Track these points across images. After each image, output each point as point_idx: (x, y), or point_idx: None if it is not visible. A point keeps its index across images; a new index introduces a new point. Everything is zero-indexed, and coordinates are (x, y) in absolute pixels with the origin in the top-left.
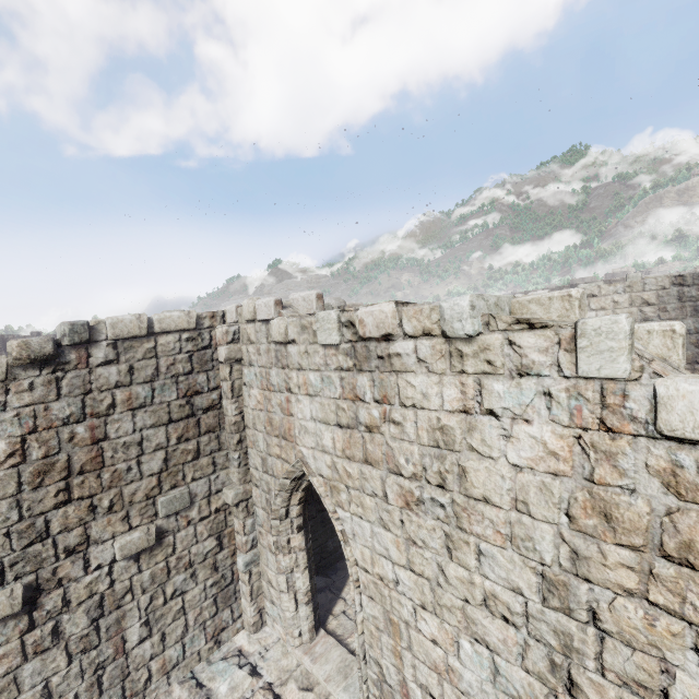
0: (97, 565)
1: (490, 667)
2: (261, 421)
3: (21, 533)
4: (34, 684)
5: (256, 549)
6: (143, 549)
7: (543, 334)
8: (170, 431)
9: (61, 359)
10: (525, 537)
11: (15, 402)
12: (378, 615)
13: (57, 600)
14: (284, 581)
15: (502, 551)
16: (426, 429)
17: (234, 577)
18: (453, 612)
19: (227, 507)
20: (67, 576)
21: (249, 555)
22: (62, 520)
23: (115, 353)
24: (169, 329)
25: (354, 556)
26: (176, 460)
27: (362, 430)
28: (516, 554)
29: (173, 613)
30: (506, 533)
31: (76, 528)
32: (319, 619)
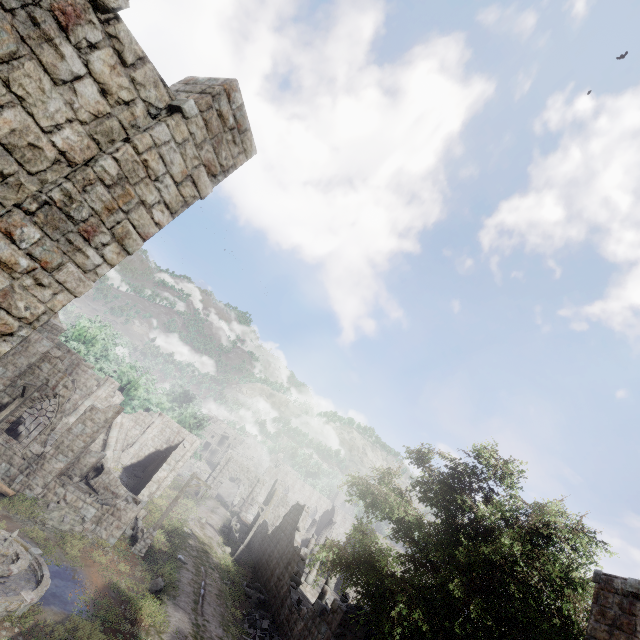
0: None
1: None
2: None
3: None
4: None
5: None
6: None
7: None
8: None
9: None
10: None
11: None
12: None
13: None
14: None
15: None
16: None
17: None
18: None
19: None
20: None
21: None
22: None
23: None
24: None
25: None
26: None
27: None
28: None
29: None
30: None
31: None
32: None
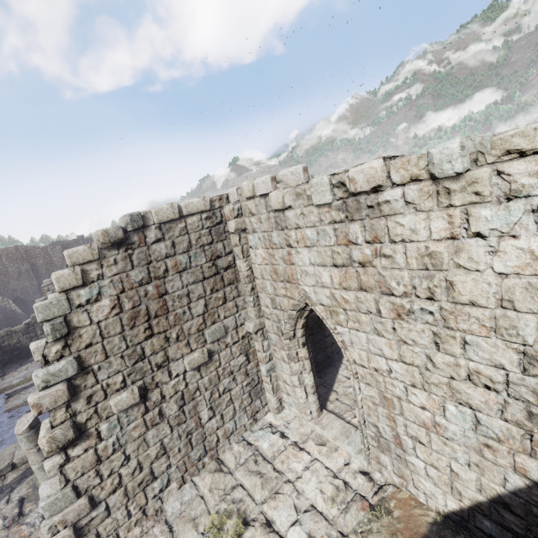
0: (176, 374)
1: (473, 421)
2: (267, 272)
3: (129, 356)
4: (155, 442)
5: (272, 361)
6: (202, 364)
7: (534, 159)
8: (205, 286)
9: (129, 241)
10: (509, 327)
11: (108, 273)
12: (374, 395)
13: (157, 395)
14: (296, 380)
15: (487, 339)
16: (415, 257)
17: (259, 380)
18: (440, 386)
19: (249, 335)
20: (160, 381)
21: (268, 365)
22: (151, 347)
23: (161, 233)
24: (193, 212)
25: (352, 357)
26: (212, 305)
27: (355, 267)
28: (499, 340)
29: (225, 402)
30: (490, 326)
31: (160, 351)
32: (321, 404)
